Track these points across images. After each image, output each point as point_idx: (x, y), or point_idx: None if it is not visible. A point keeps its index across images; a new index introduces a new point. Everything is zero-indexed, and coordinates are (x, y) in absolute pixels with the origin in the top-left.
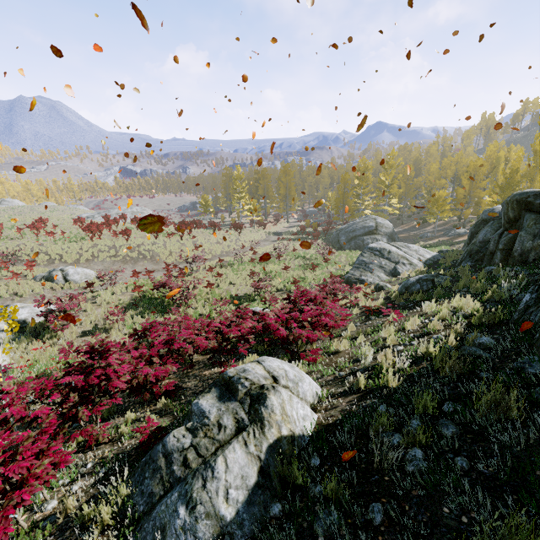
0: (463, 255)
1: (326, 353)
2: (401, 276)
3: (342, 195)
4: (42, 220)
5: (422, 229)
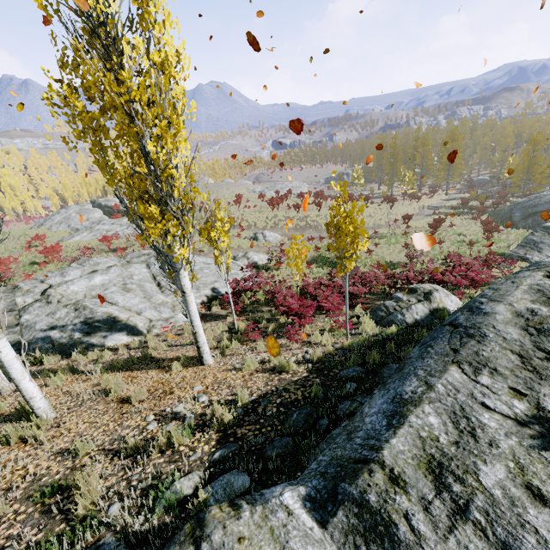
0: None
1: (470, 298)
2: None
3: (528, 161)
4: (239, 196)
5: None
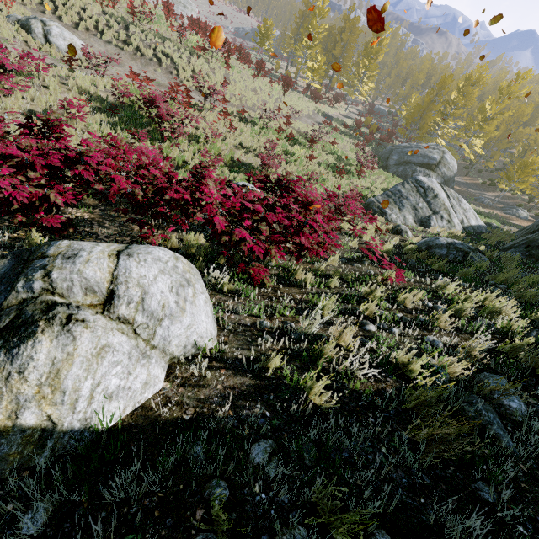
0: (519, 241)
1: (279, 278)
2: (429, 229)
3: (428, 104)
4: None
5: (483, 191)
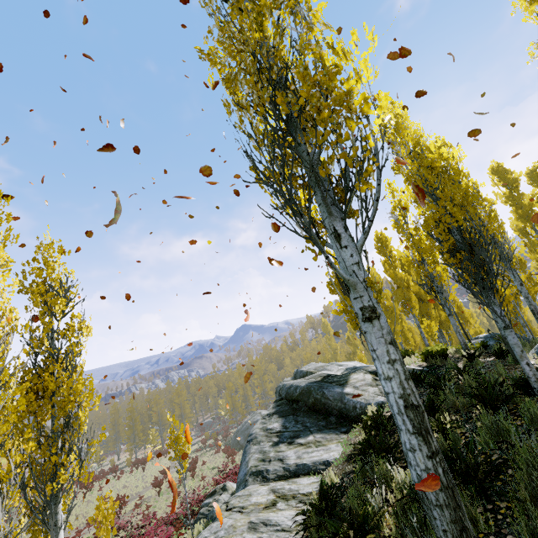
0: None
1: None
2: None
3: (231, 400)
4: None
5: None
